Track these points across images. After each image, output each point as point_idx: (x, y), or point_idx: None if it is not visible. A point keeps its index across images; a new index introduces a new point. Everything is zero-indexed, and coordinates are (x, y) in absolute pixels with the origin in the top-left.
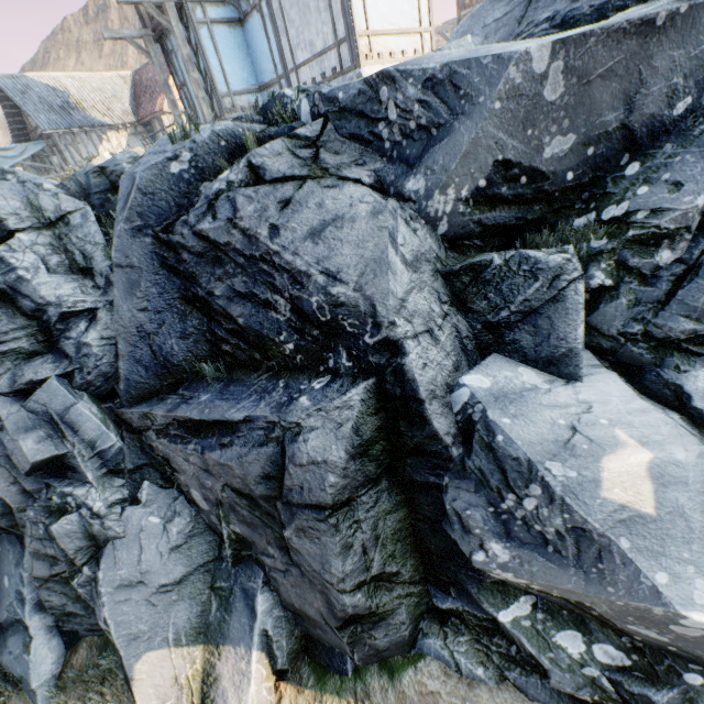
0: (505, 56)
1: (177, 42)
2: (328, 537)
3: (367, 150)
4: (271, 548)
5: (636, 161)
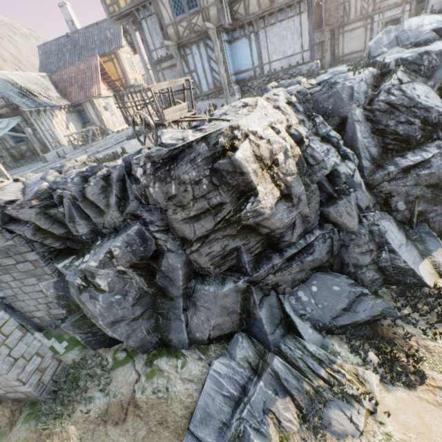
0: None
1: (216, 48)
2: None
3: (416, 75)
4: (435, 207)
5: None
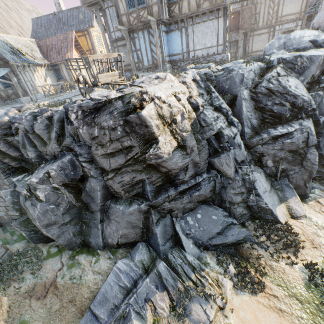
0: (319, 55)
1: (155, 35)
2: (316, 152)
3: (291, 71)
4: (294, 167)
5: (322, 76)
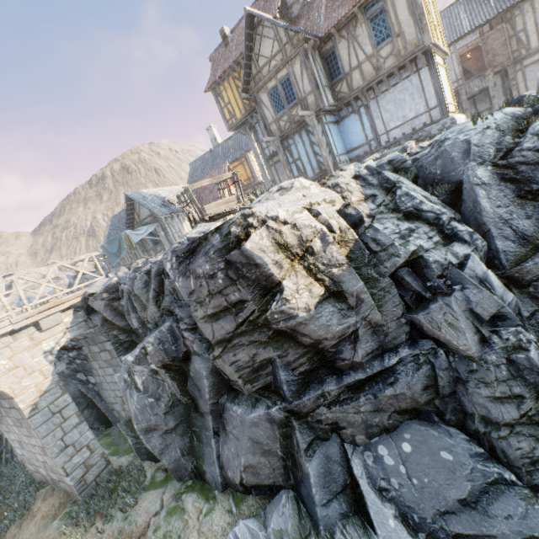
0: None
1: (316, 132)
2: None
3: None
4: None
5: None
